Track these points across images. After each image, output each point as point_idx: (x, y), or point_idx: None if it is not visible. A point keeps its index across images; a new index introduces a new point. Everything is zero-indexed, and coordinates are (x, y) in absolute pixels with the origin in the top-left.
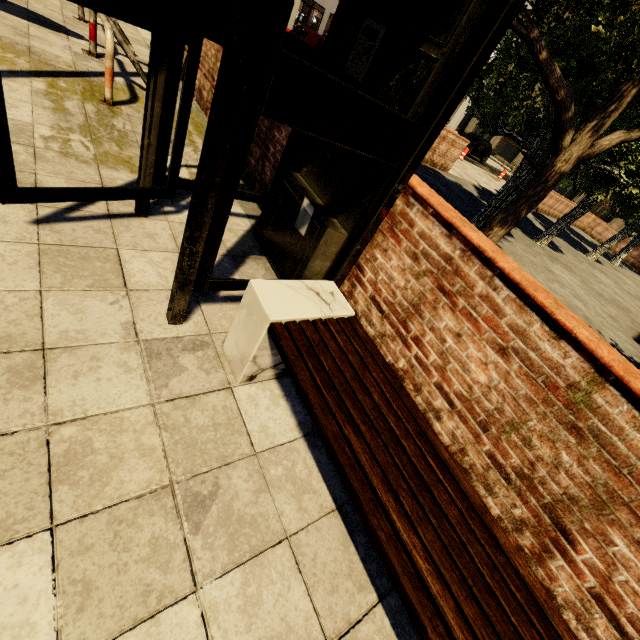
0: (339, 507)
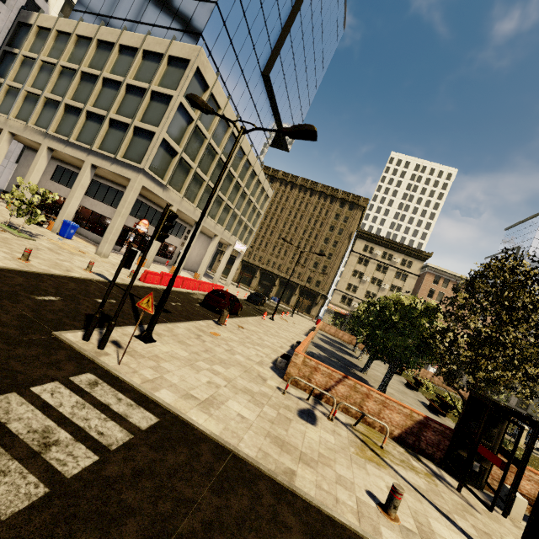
0: None
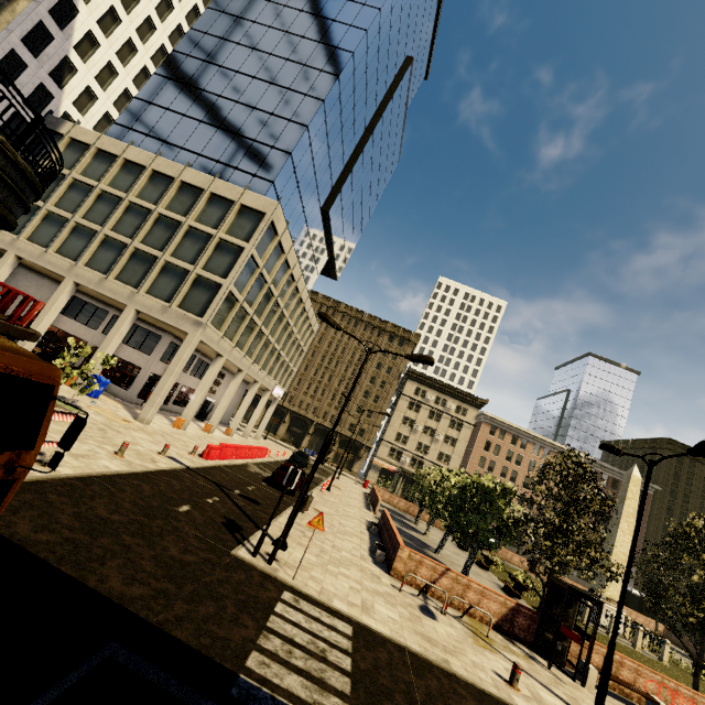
0: (613, 697)
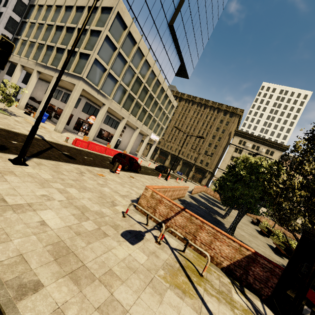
0: None
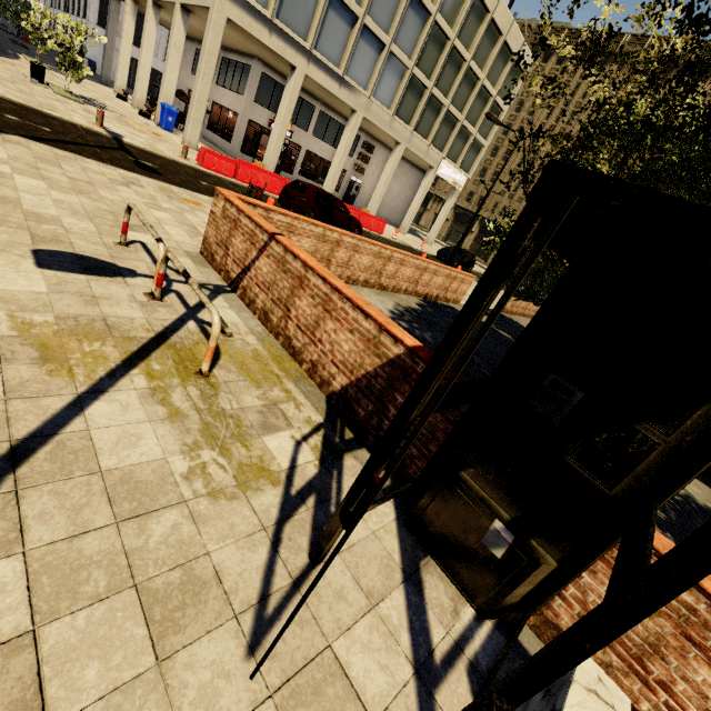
0: None
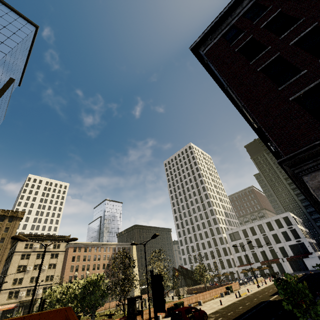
0: None
